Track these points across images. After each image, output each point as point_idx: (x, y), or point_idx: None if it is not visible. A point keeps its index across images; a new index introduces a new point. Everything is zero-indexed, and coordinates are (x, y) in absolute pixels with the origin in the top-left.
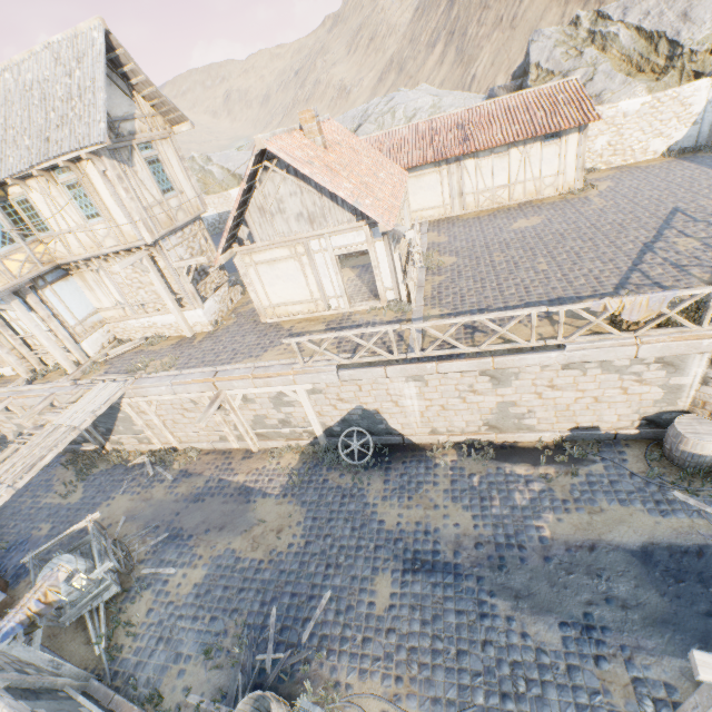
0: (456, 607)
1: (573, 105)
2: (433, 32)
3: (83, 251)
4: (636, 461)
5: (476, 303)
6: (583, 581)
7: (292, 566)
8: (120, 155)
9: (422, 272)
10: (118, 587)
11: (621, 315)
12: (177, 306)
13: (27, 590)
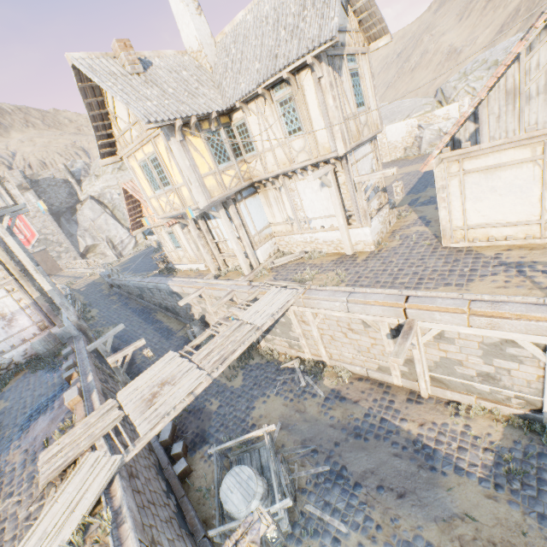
0: None
1: None
2: None
3: (276, 168)
4: None
5: None
6: None
7: None
8: (334, 62)
9: None
10: (288, 525)
11: None
12: (345, 223)
13: (200, 463)
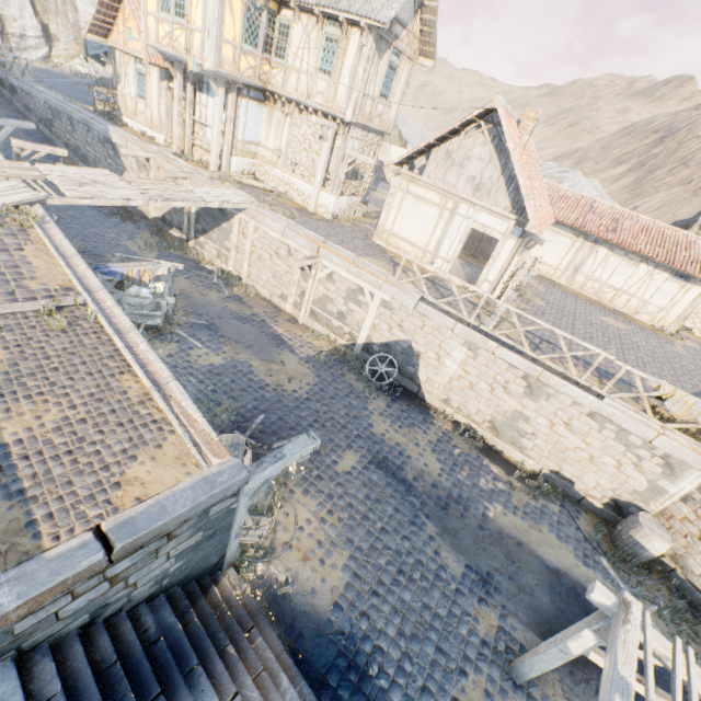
0: (396, 505)
1: None
2: (627, 153)
3: (293, 92)
4: (586, 524)
5: (547, 336)
6: (500, 556)
7: (289, 403)
8: (381, 44)
9: (514, 294)
10: (161, 323)
11: (666, 400)
12: (322, 182)
13: None
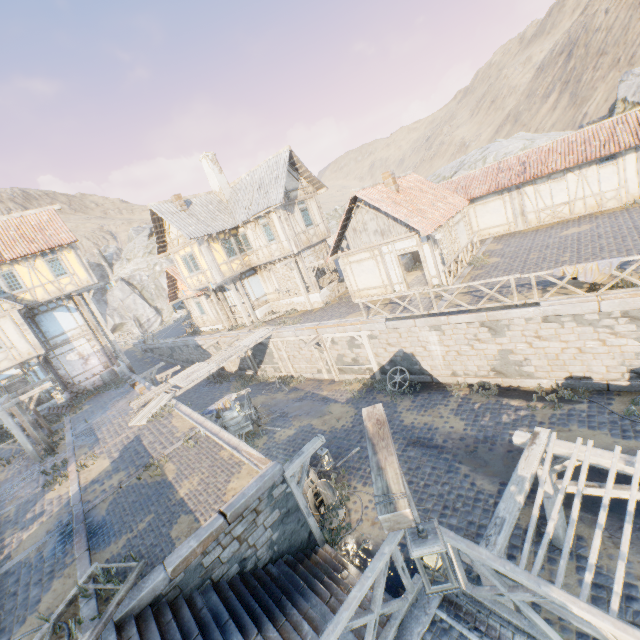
0: (433, 465)
1: (629, 131)
2: (548, 85)
3: (264, 259)
4: (621, 404)
5: (496, 284)
6: None
7: (341, 435)
8: (288, 208)
9: (468, 268)
10: (252, 427)
11: (577, 277)
12: (305, 291)
13: None
